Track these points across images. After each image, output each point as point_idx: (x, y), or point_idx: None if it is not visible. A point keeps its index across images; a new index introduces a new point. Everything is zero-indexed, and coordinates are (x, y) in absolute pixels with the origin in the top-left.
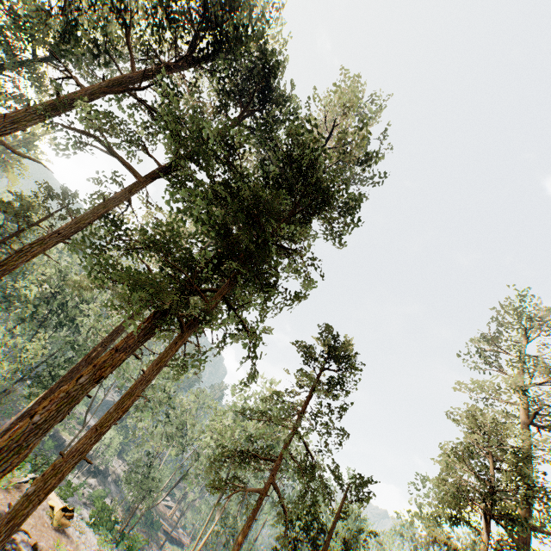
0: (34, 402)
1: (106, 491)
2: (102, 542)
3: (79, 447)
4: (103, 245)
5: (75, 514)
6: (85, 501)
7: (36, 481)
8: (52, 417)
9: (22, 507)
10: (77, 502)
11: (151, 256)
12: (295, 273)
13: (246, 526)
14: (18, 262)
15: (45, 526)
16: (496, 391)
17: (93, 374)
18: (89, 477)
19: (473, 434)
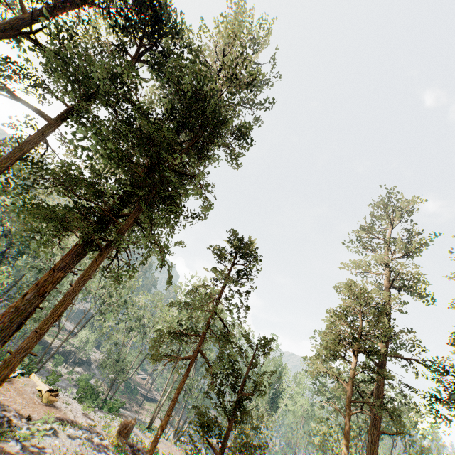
0: None
1: (90, 374)
2: (86, 408)
3: (24, 345)
4: (29, 185)
5: (61, 393)
6: (75, 384)
7: None
8: (7, 327)
9: None
10: (68, 385)
11: (62, 191)
12: (198, 193)
13: (182, 382)
14: None
15: (36, 404)
16: (367, 267)
17: (37, 292)
18: (75, 367)
19: (347, 299)
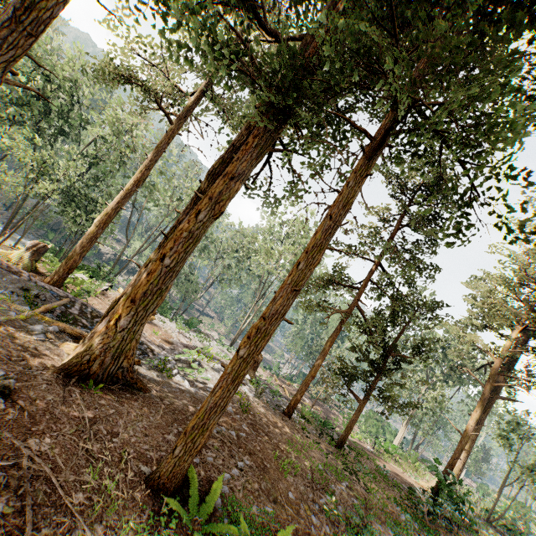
0: (94, 226)
1: None
2: (181, 328)
3: (279, 309)
4: None
5: None
6: None
7: (243, 344)
8: (181, 259)
9: (241, 369)
10: None
11: None
12: None
13: (335, 335)
14: (48, 1)
15: None
16: None
17: (211, 210)
18: (130, 276)
19: None
